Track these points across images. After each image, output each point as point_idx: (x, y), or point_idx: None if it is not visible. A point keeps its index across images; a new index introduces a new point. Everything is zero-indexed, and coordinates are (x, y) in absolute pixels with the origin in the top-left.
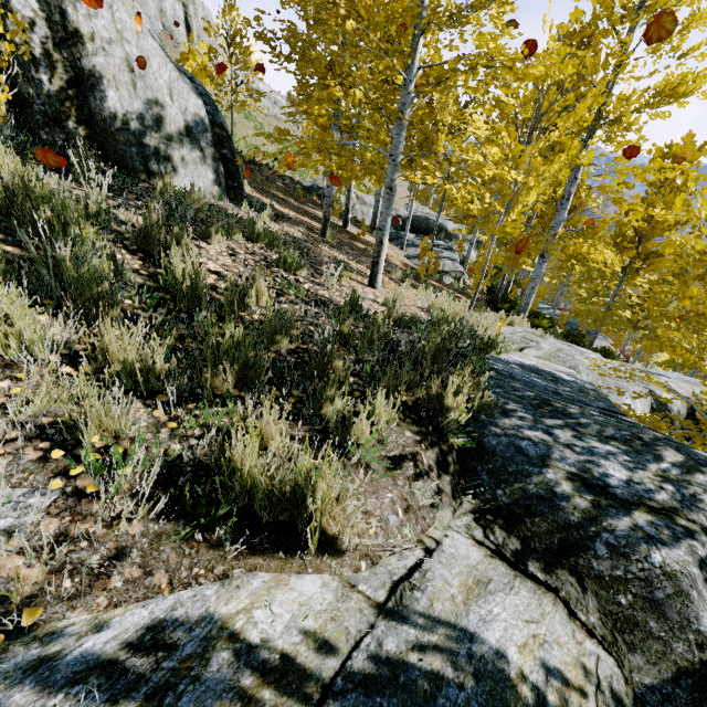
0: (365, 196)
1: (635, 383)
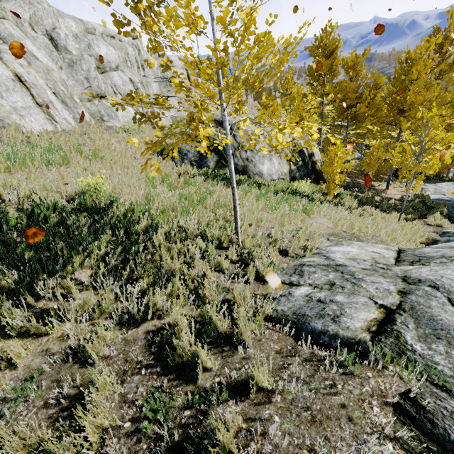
0: None
1: None
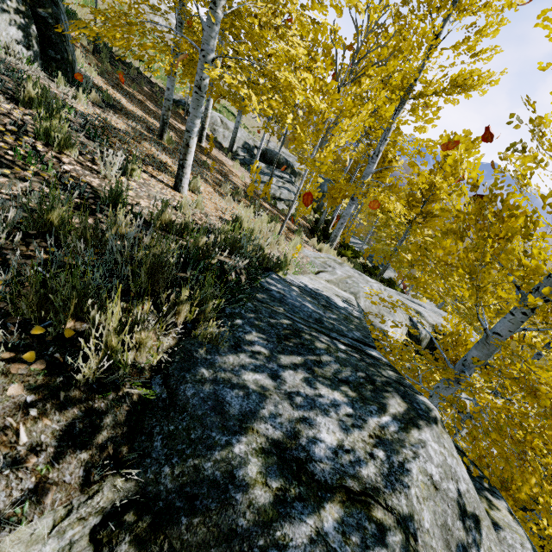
0: (229, 122)
1: (401, 310)
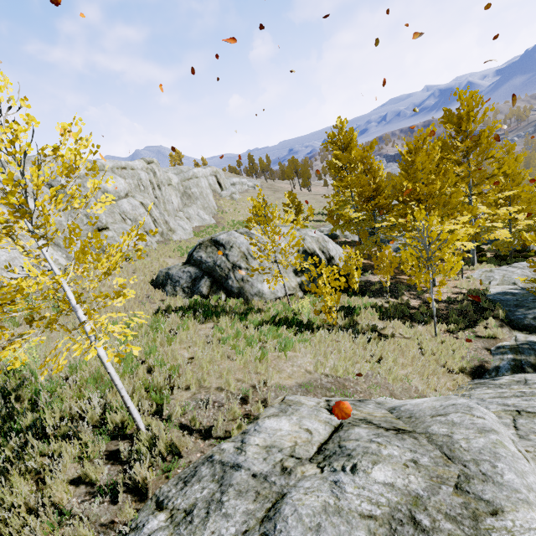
0: None
1: None
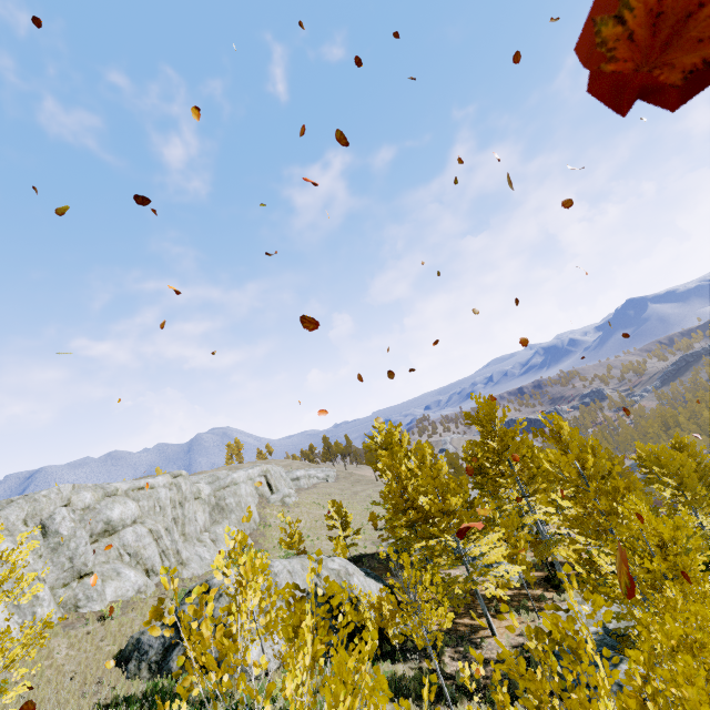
0: None
1: None
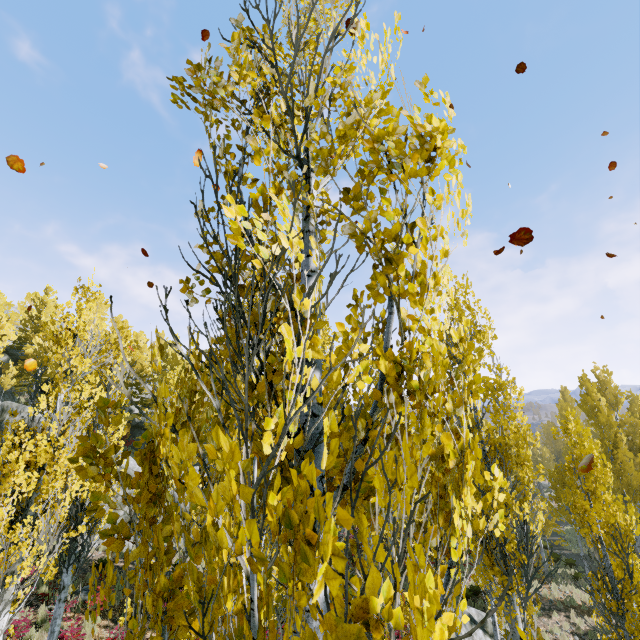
0: None
1: None
